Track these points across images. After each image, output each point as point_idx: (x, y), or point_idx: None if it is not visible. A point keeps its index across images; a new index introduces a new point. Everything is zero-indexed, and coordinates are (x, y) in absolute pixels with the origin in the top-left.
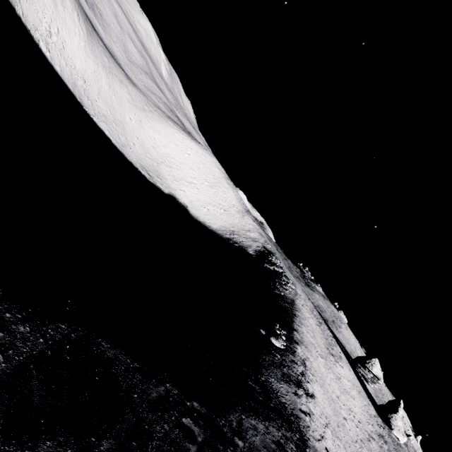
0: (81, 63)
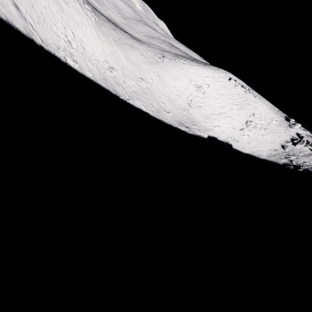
0: (100, 53)
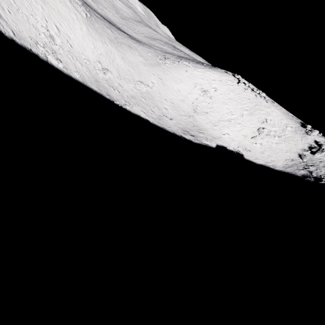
0: (92, 52)
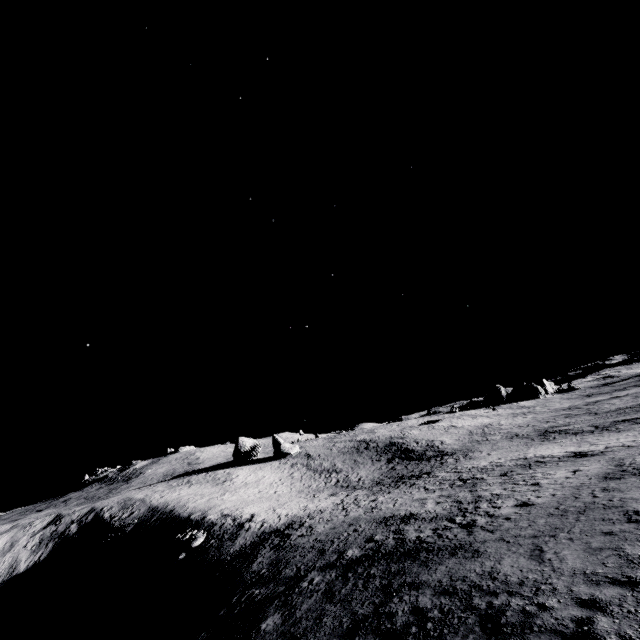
0: None
